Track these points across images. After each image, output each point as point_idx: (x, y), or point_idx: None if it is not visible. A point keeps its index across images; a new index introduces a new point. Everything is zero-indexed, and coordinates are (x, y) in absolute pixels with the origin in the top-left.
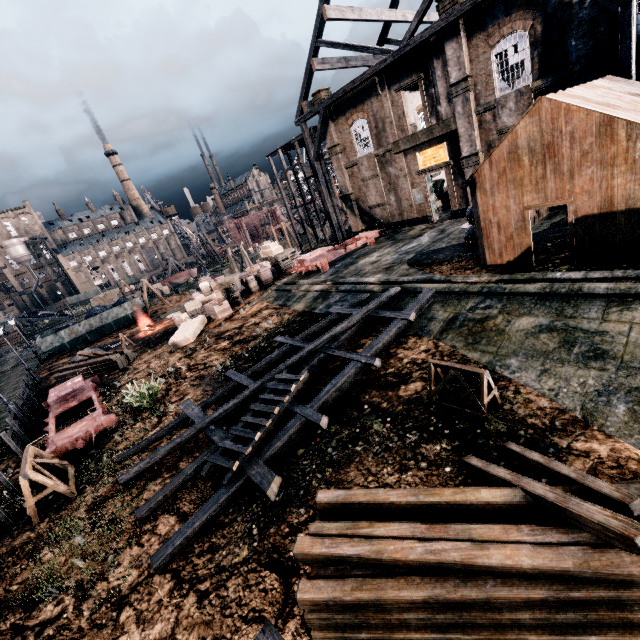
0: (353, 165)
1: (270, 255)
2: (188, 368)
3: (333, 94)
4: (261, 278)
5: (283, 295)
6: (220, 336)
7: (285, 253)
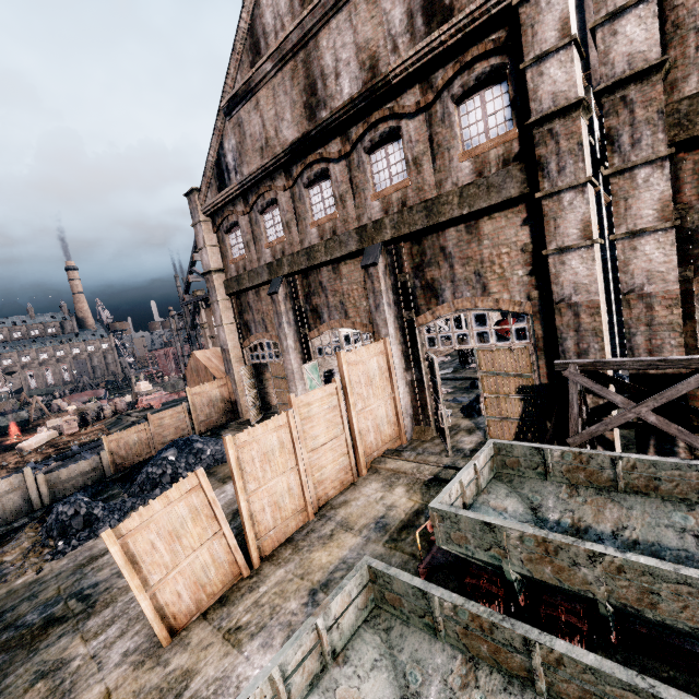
0: (213, 337)
1: (140, 390)
2: (15, 463)
3: (198, 297)
4: (117, 408)
5: (116, 422)
6: (54, 445)
7: (151, 391)
